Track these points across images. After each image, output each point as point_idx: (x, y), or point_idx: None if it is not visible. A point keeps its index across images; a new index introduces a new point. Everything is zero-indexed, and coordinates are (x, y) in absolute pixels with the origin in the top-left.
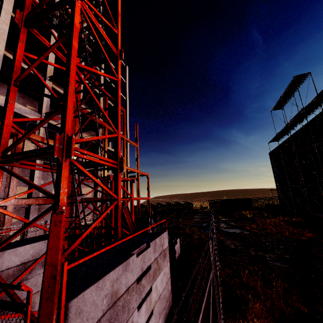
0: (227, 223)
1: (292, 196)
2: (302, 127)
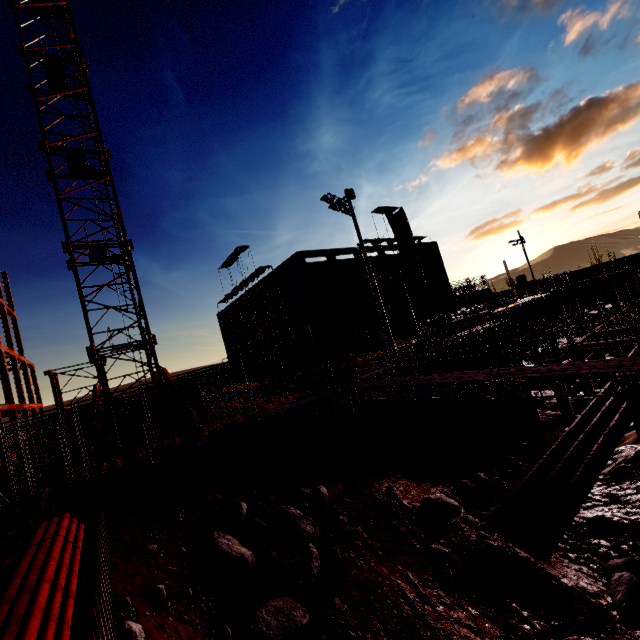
0: None
1: (244, 361)
2: (247, 292)
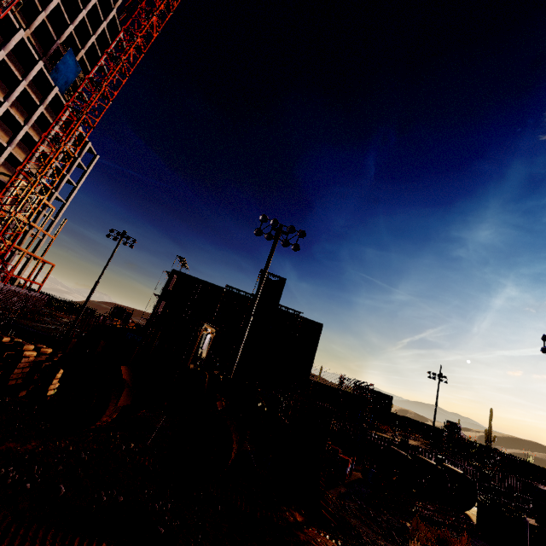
0: None
1: None
2: None
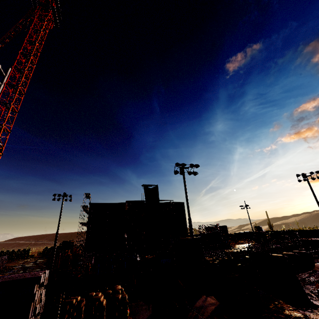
0: (35, 262)
1: None
2: None
